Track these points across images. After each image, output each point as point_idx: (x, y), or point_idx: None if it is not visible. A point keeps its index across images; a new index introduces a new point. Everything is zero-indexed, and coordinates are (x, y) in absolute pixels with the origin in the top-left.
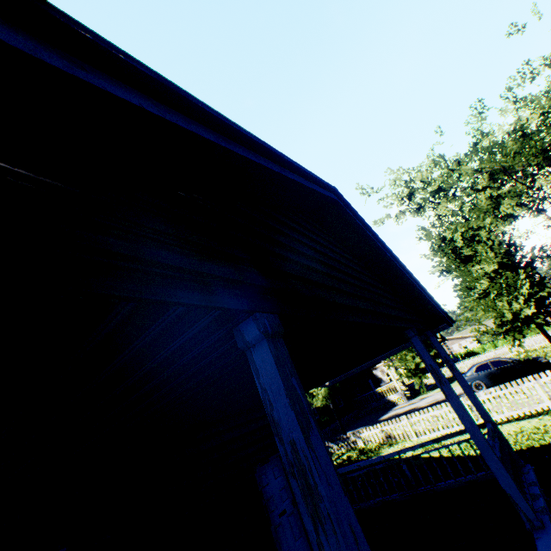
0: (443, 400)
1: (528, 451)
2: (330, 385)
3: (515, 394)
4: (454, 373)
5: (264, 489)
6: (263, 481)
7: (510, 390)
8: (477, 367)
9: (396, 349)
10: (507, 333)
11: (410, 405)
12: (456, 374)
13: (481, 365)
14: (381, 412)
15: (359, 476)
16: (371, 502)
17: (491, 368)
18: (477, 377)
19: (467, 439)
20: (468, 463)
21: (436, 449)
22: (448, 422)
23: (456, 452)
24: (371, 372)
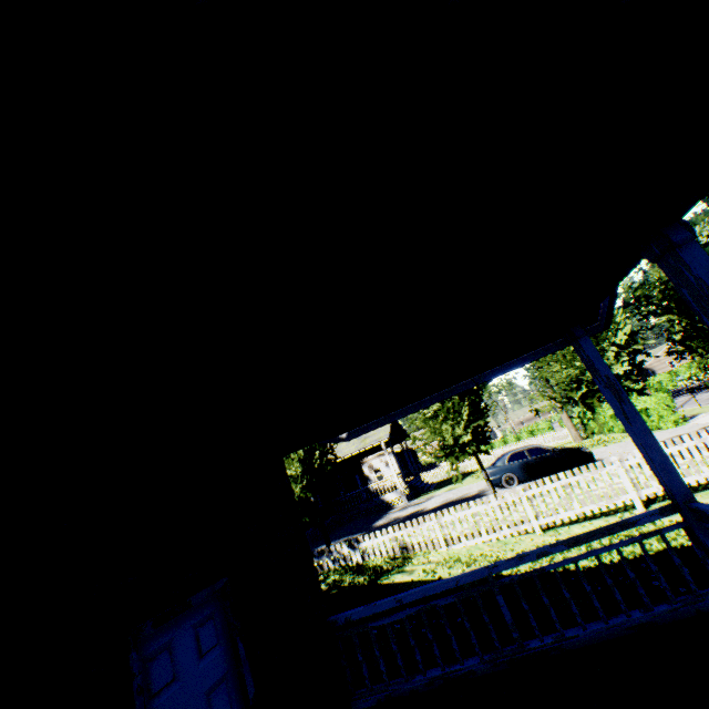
0: (463, 499)
1: (645, 562)
2: (350, 438)
3: (591, 482)
4: (623, 406)
5: (157, 701)
6: (159, 674)
7: (587, 476)
8: (511, 455)
9: (495, 370)
10: (581, 400)
11: (414, 506)
12: (628, 408)
13: (516, 453)
14: (374, 516)
15: (368, 618)
16: (418, 681)
17: (527, 457)
18: (510, 468)
19: (638, 538)
20: (638, 588)
21: (573, 561)
22: (497, 523)
23: (523, 567)
24: (360, 465)
